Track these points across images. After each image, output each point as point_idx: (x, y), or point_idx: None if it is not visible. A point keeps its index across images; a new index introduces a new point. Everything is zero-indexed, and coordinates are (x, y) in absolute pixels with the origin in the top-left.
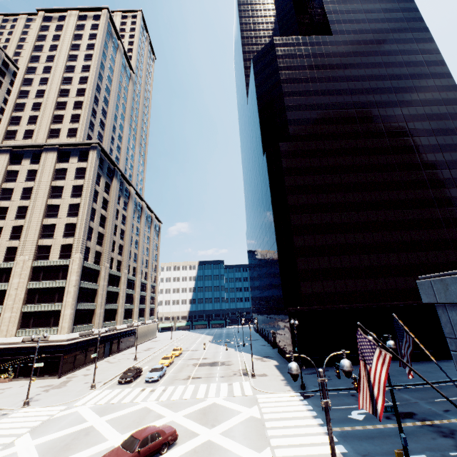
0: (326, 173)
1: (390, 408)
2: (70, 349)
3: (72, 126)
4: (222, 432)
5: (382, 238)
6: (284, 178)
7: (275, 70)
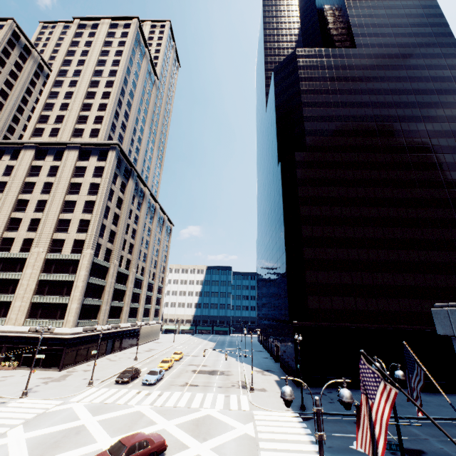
0: (342, 185)
1: (396, 446)
2: (73, 343)
3: (95, 126)
4: (213, 447)
5: (397, 256)
6: (298, 188)
7: (295, 80)
